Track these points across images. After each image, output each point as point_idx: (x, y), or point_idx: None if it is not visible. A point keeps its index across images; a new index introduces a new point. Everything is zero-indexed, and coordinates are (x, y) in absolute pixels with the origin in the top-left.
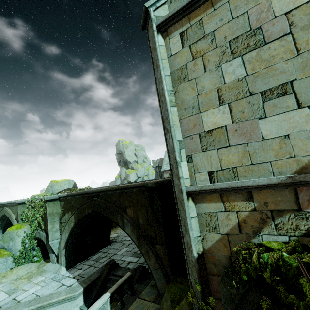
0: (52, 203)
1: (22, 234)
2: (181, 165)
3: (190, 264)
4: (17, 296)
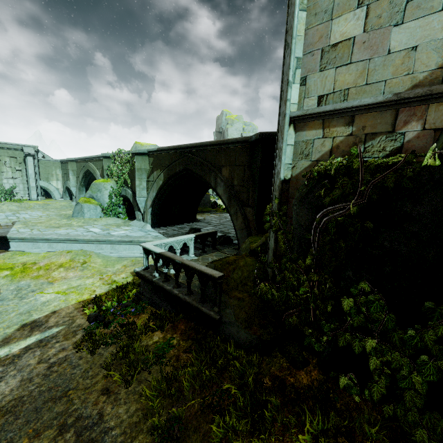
0: (141, 157)
1: (108, 188)
2: (293, 88)
3: (275, 191)
4: (110, 232)
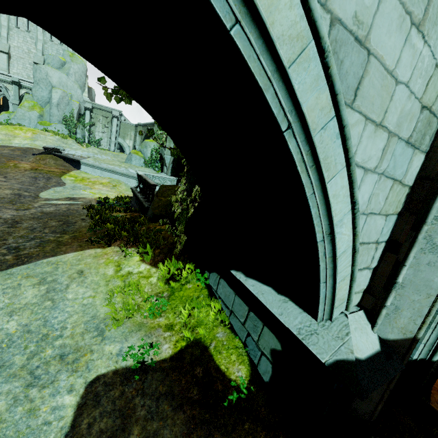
0: None
1: (152, 146)
2: None
3: None
4: None
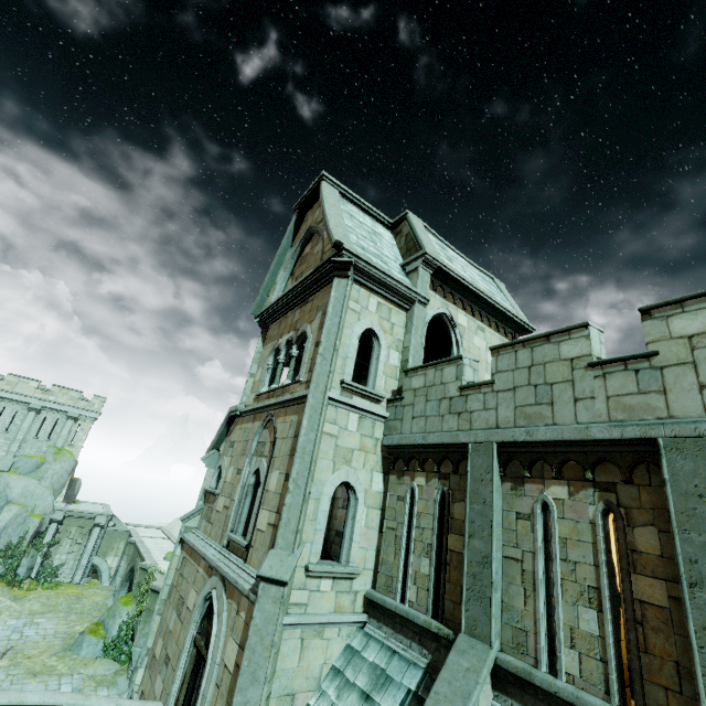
0: (155, 595)
1: (124, 614)
2: (140, 670)
3: None
4: None
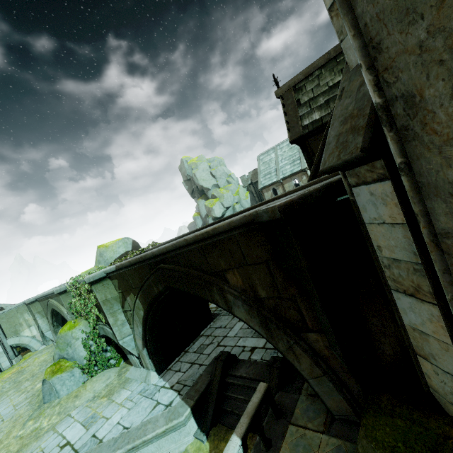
0: (100, 285)
1: (79, 335)
2: None
3: None
4: (97, 430)
